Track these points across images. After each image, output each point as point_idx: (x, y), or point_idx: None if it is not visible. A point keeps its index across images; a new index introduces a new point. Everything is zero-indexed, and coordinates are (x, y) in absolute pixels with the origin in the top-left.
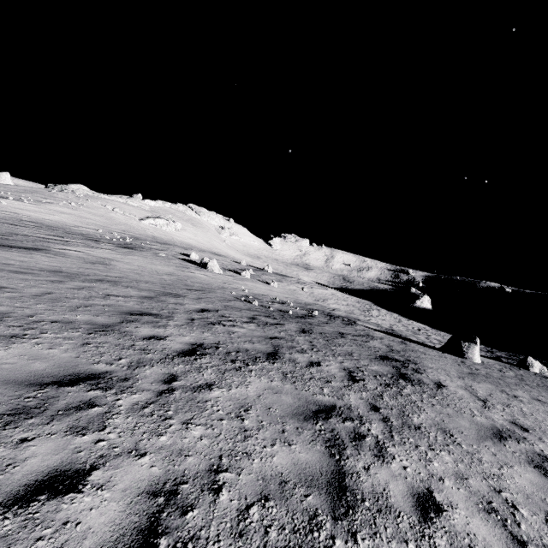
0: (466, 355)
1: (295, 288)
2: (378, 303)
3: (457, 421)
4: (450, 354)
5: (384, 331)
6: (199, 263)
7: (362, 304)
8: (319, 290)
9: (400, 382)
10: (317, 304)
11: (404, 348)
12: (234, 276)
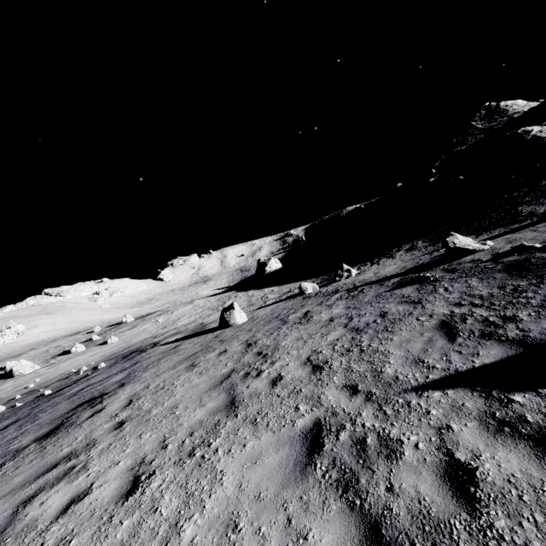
0: (230, 323)
1: (148, 325)
2: (243, 287)
3: (11, 482)
4: (222, 328)
5: (182, 337)
6: (3, 375)
7: (222, 299)
8: (180, 311)
9: (25, 449)
10: (148, 338)
11: (158, 358)
12: (54, 363)
